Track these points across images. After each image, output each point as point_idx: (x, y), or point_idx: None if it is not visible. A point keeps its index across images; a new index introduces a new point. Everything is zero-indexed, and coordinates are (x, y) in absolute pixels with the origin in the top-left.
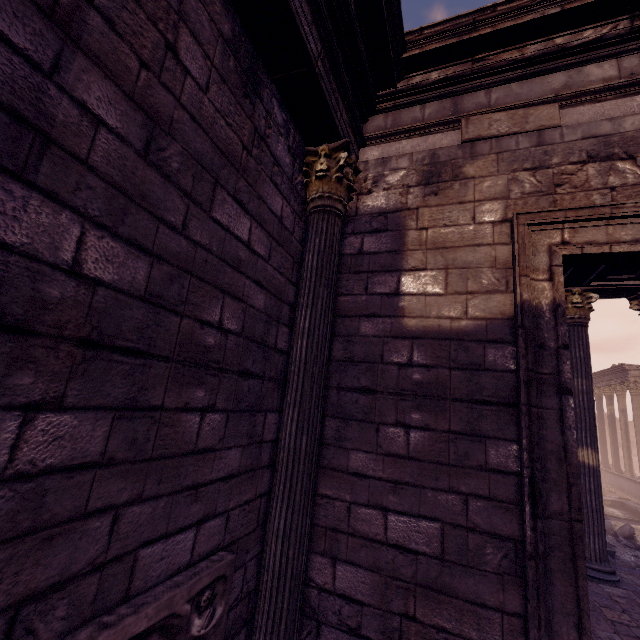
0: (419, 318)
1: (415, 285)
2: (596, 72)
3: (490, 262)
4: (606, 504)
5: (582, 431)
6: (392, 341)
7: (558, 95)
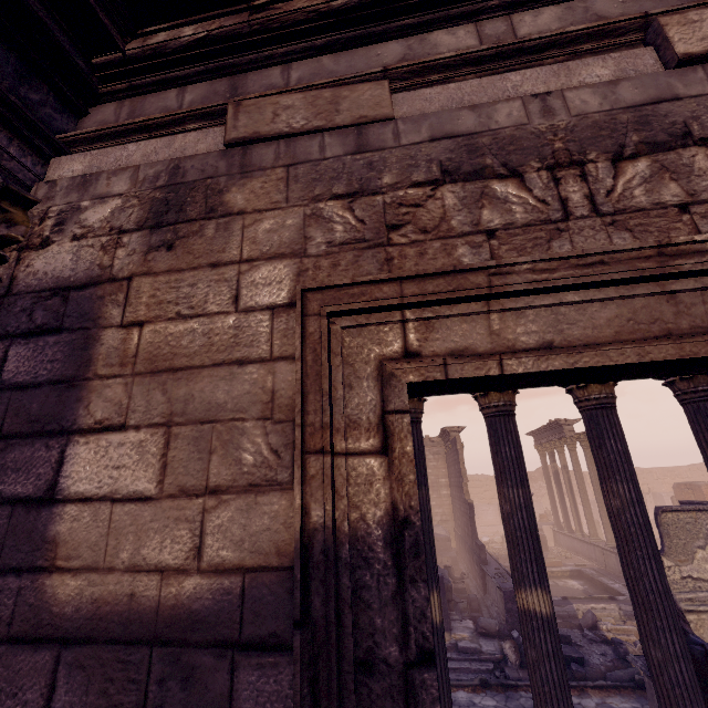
0: (87, 573)
1: (94, 472)
2: (447, 41)
3: (262, 404)
4: (566, 576)
5: (527, 564)
6: (7, 655)
7: (388, 68)
